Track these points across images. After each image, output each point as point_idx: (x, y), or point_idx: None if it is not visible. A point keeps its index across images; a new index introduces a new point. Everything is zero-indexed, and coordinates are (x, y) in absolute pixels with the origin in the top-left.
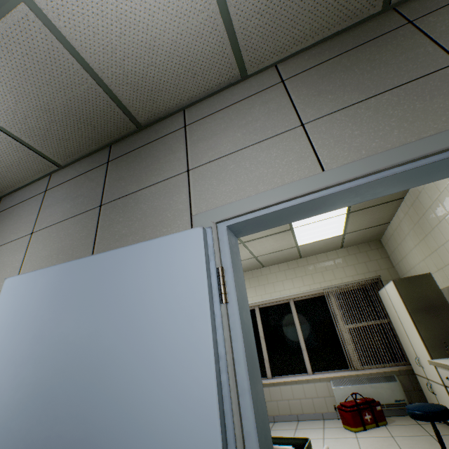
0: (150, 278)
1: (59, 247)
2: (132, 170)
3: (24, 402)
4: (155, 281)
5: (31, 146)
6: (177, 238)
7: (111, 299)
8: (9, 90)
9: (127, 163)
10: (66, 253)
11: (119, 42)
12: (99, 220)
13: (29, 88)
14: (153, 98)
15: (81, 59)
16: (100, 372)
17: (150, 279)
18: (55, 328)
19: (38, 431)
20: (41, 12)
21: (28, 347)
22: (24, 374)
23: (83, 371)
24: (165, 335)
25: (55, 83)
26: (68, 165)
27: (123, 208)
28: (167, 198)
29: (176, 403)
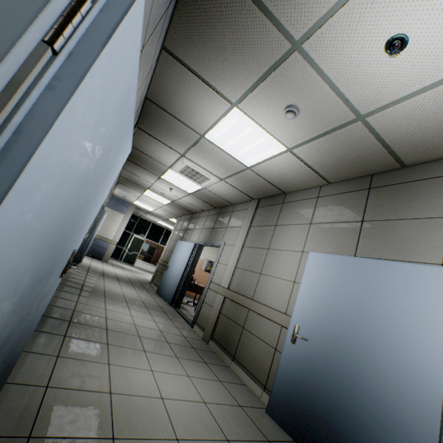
0: (405, 285)
1: (330, 239)
2: (391, 202)
3: (326, 312)
4: (409, 289)
5: (319, 173)
6: (431, 269)
7: (377, 287)
8: (325, 152)
9: (386, 194)
10: (336, 245)
11: (414, 128)
12: (360, 231)
13: (336, 151)
14: (426, 152)
15: (378, 137)
16: (369, 319)
17: (405, 286)
18: (341, 288)
19: (335, 327)
20: (366, 122)
21: (326, 290)
22: (325, 301)
23: (359, 314)
24: (413, 319)
25: (354, 148)
26: (334, 182)
27: (381, 228)
28: (422, 233)
29: (416, 352)
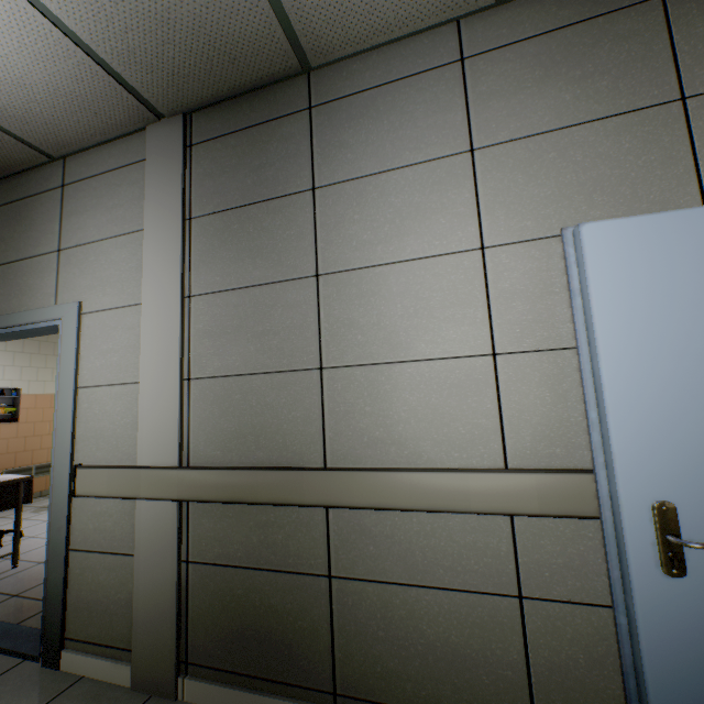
0: None
1: (583, 181)
2: None
3: None
4: None
5: None
6: None
7: None
8: None
9: None
10: (614, 193)
11: None
12: (691, 130)
13: None
14: None
15: None
16: None
17: None
18: None
19: None
20: None
21: None
22: None
23: None
24: None
25: None
26: None
27: None
28: None
29: None
